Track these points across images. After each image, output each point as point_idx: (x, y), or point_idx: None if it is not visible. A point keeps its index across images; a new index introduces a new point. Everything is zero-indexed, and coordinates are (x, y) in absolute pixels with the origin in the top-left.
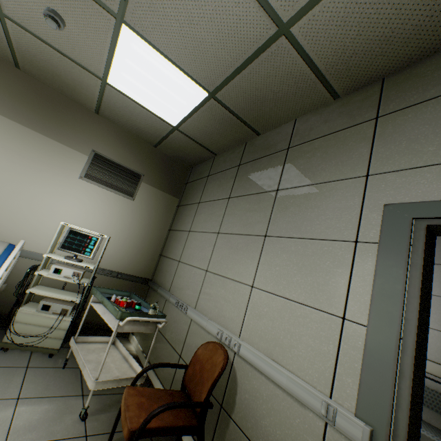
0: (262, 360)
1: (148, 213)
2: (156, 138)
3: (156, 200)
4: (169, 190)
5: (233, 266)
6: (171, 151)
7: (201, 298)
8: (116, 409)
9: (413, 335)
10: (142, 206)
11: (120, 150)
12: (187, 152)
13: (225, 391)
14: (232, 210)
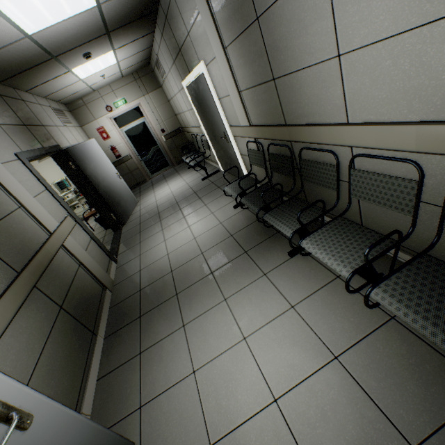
0: None
1: None
2: None
3: None
4: None
5: None
6: None
7: None
8: None
9: (72, 181)
10: None
11: None
12: None
13: None
14: None
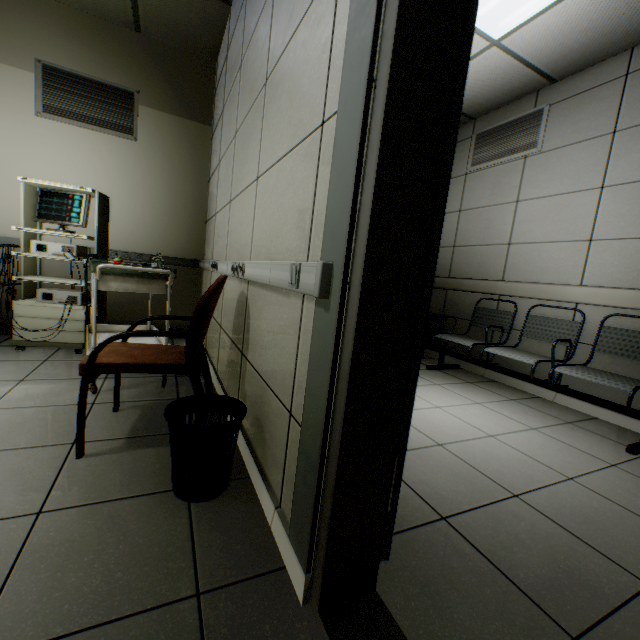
0: (257, 265)
1: (167, 159)
2: (124, 4)
3: (173, 134)
4: (189, 113)
5: (245, 169)
6: (165, 32)
7: (228, 243)
8: (145, 387)
9: (389, 56)
10: (153, 148)
11: (81, 52)
12: (187, 20)
13: (244, 335)
14: (243, 81)
